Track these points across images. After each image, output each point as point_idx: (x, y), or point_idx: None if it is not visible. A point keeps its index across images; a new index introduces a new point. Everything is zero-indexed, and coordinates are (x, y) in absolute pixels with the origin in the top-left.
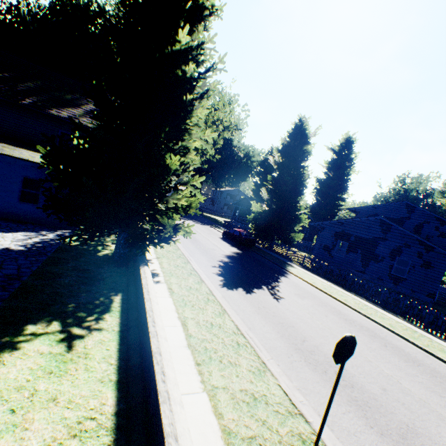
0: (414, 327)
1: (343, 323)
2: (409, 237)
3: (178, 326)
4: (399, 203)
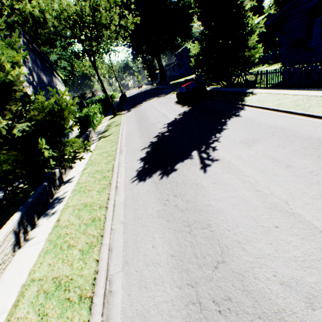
0: None
1: (321, 171)
2: None
3: (5, 312)
4: None
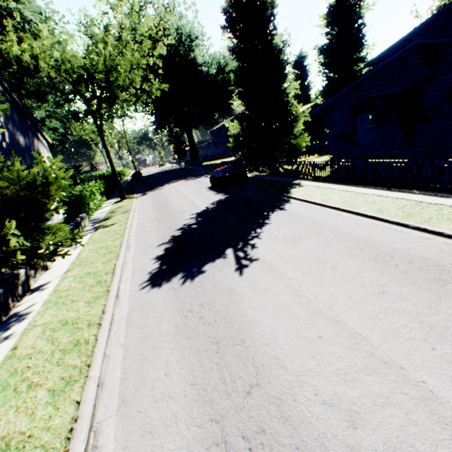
0: None
1: (367, 273)
2: None
3: None
4: (449, 8)
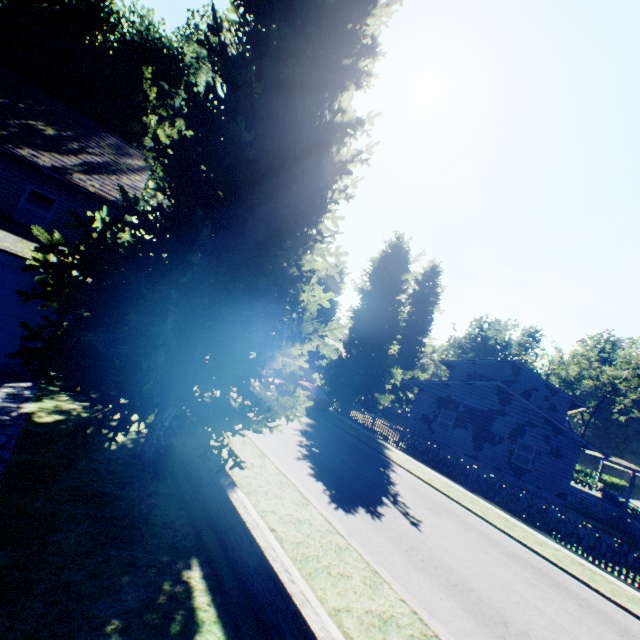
0: (574, 554)
1: (513, 565)
2: (533, 414)
3: None
4: (504, 362)
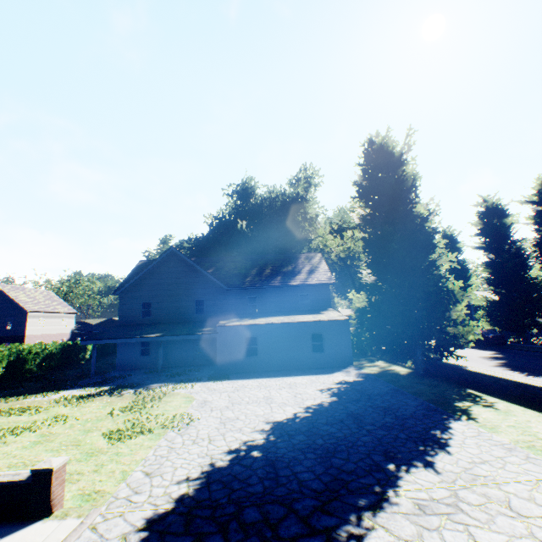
0: None
1: None
2: None
3: None
4: None
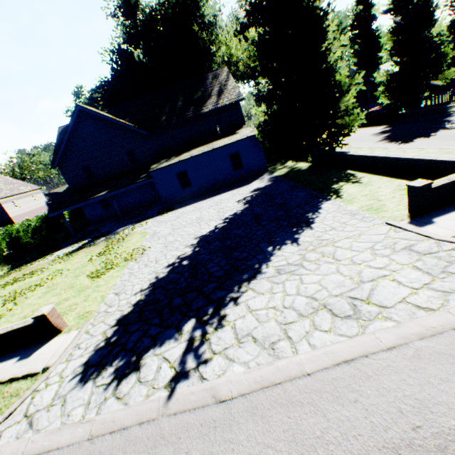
0: None
1: None
2: None
3: None
4: None
